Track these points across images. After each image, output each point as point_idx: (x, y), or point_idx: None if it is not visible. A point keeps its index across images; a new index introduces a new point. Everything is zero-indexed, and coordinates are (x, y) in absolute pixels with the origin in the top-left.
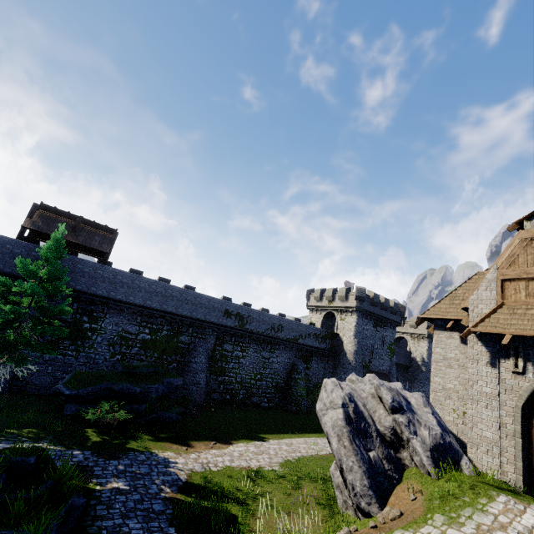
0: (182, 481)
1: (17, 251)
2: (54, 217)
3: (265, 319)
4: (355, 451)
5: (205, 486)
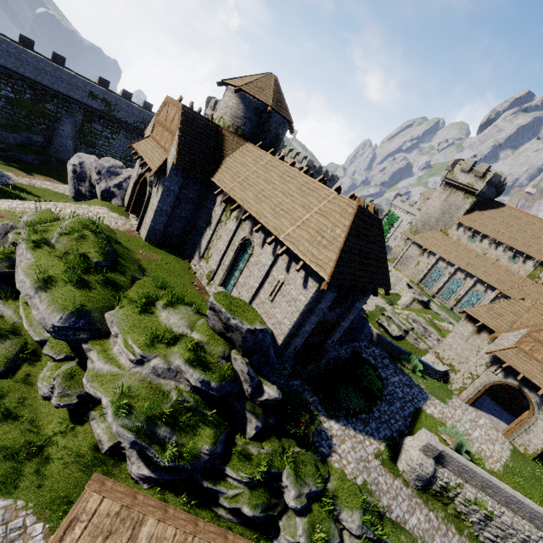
0: (8, 183)
1: None
2: None
3: (135, 112)
4: (72, 184)
5: (23, 189)
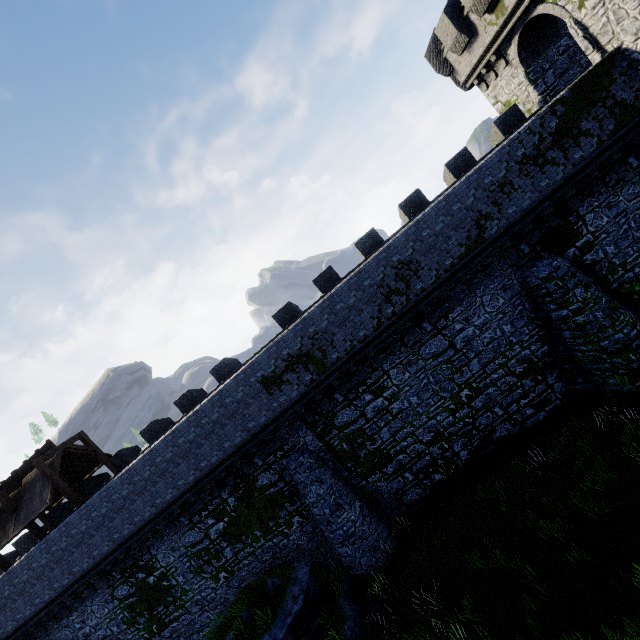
0: None
1: (7, 593)
2: (1, 505)
3: (351, 300)
4: None
5: None
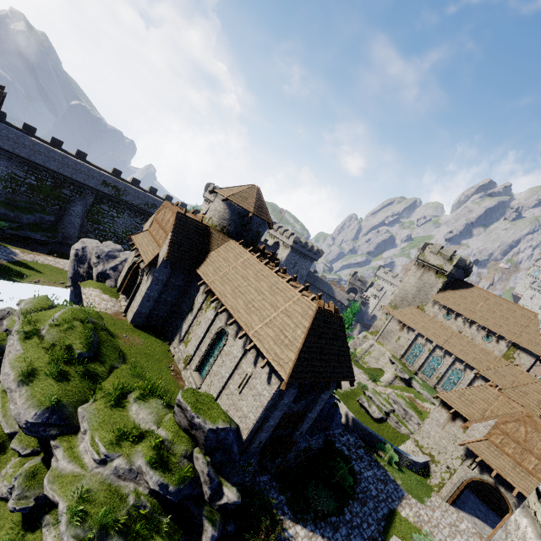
0: (14, 260)
1: None
2: None
3: (141, 196)
4: (72, 266)
5: (26, 266)
